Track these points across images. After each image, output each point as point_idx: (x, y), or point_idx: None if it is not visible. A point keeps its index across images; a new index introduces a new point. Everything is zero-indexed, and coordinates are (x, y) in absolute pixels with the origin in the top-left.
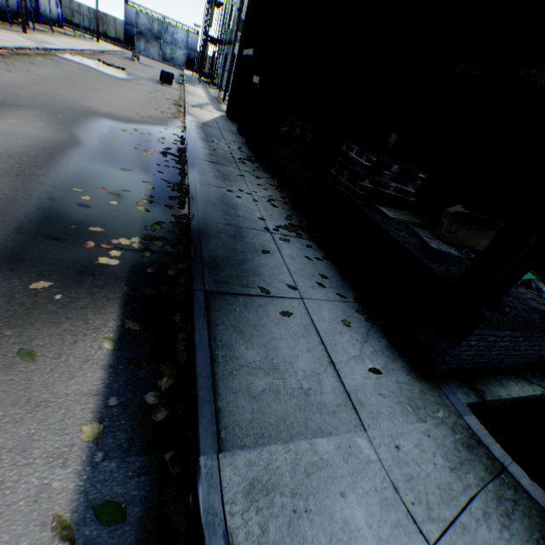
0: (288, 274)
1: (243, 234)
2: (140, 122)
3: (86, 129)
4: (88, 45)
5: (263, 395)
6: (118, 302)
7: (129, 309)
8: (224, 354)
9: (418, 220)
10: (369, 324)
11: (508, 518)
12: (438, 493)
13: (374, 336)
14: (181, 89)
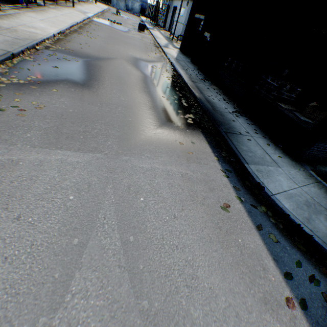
0: (244, 128)
1: (223, 114)
2: (153, 61)
3: (141, 68)
4: (95, 8)
5: (252, 156)
6: (201, 133)
7: (205, 135)
8: (238, 147)
9: (294, 109)
10: (275, 146)
11: (319, 188)
12: (300, 181)
13: (277, 149)
14: (149, 34)
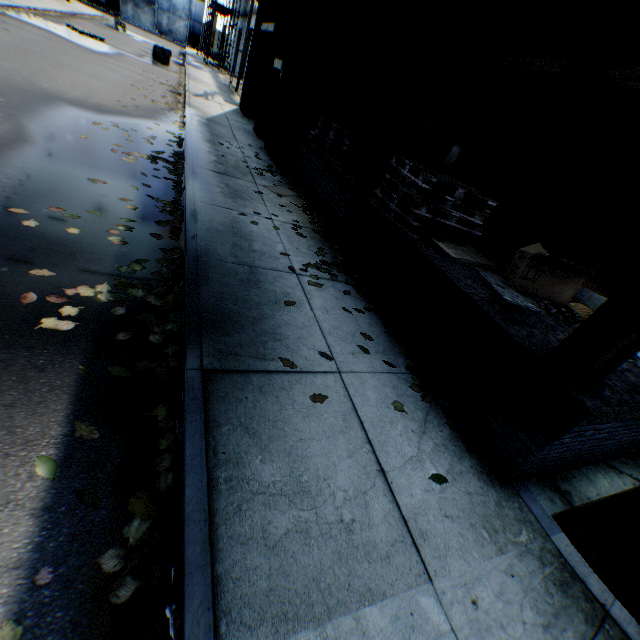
0: (320, 336)
1: (260, 277)
2: (121, 113)
3: (40, 119)
4: (55, 4)
5: (286, 541)
6: (68, 393)
7: (86, 403)
8: (228, 475)
9: (484, 259)
10: (426, 405)
11: None
12: None
13: (434, 423)
14: (182, 72)
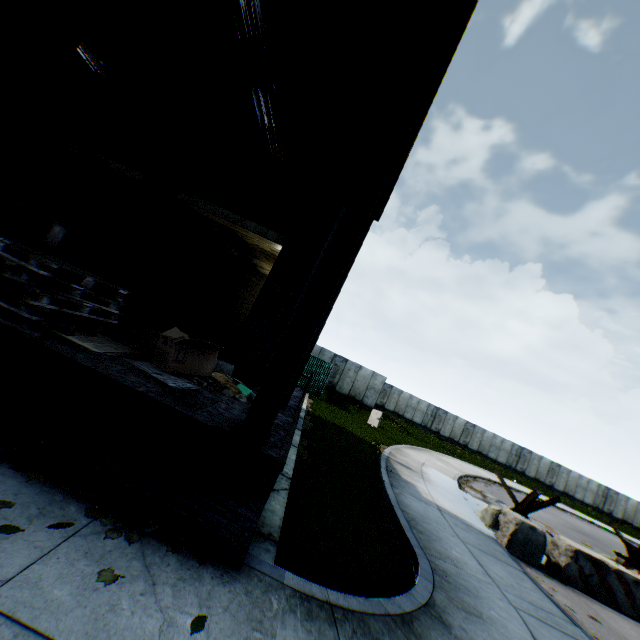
0: None
1: None
2: None
3: None
4: None
5: None
6: None
7: None
8: None
9: (124, 347)
10: (138, 546)
11: None
12: None
13: (157, 561)
14: None
